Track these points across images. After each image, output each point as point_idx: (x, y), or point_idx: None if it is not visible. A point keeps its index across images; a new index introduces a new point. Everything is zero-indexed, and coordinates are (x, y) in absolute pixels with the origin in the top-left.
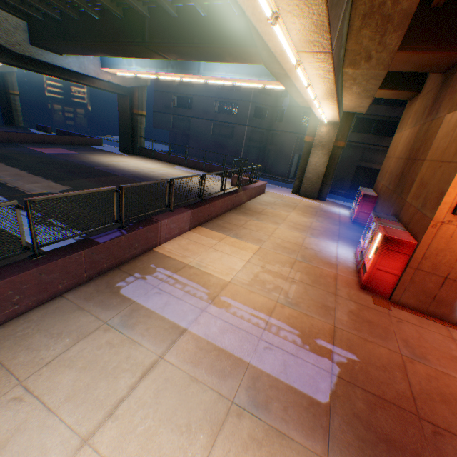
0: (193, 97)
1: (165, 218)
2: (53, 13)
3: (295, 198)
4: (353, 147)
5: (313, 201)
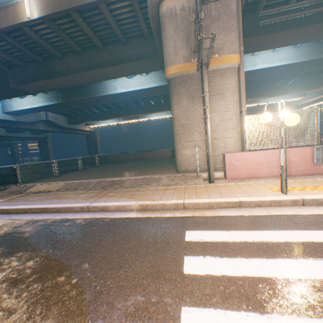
0: None
1: None
2: None
3: None
4: None
5: None
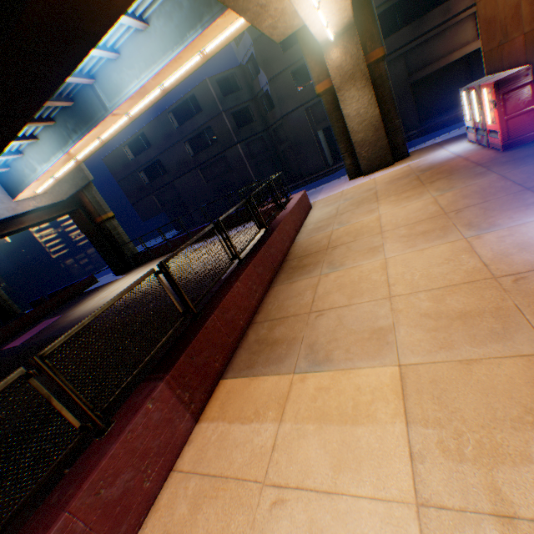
0: (159, 158)
1: (59, 511)
2: None
3: (363, 183)
4: (388, 64)
5: (393, 168)
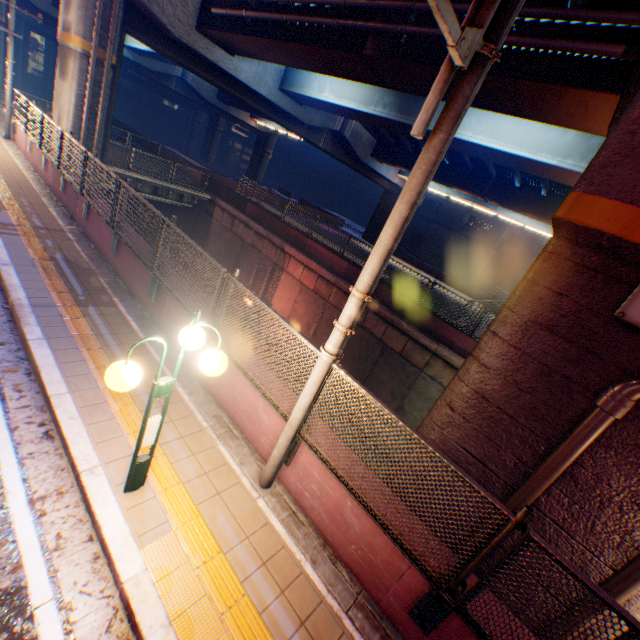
0: (442, 203)
1: None
2: (409, 147)
3: None
4: None
5: None
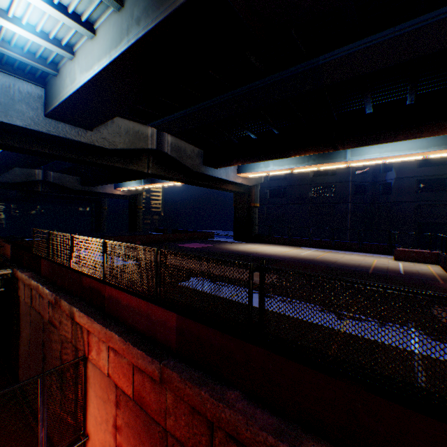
0: (285, 187)
1: None
2: (233, 138)
3: None
4: None
5: None
